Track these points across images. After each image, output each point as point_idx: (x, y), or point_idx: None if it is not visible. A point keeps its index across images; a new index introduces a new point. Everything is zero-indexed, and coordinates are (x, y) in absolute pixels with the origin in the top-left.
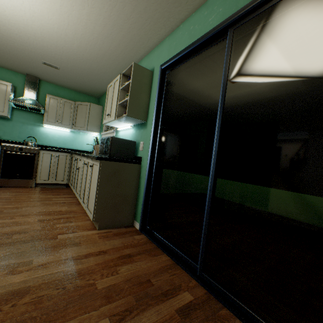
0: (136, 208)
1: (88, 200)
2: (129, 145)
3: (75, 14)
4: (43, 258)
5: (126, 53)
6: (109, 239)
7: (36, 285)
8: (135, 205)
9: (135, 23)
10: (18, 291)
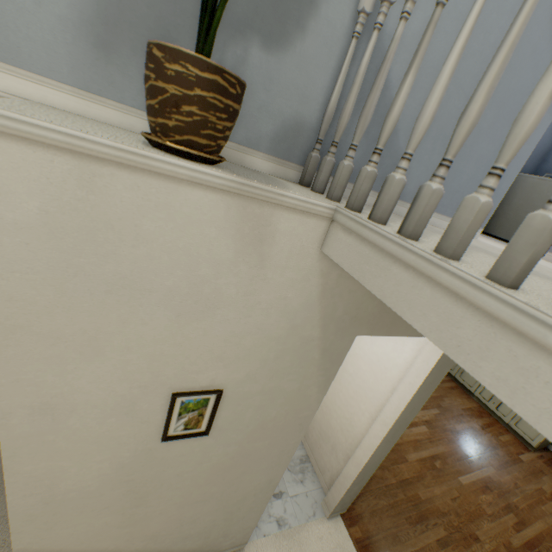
0: None
1: (517, 420)
2: None
3: None
4: (544, 486)
5: None
6: None
7: None
8: None
9: None
10: None
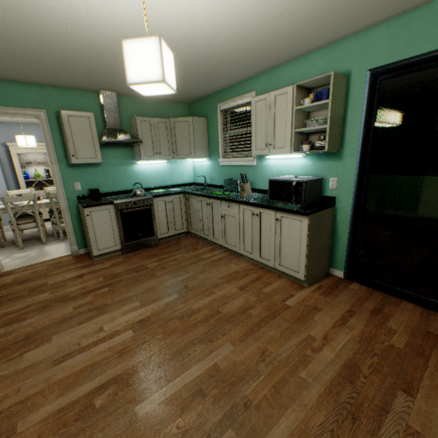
0: (331, 255)
1: (278, 257)
2: (317, 185)
3: (263, 12)
4: (315, 330)
5: (293, 48)
6: (334, 296)
7: (352, 356)
8: (329, 252)
9: (349, 12)
10: (349, 365)
